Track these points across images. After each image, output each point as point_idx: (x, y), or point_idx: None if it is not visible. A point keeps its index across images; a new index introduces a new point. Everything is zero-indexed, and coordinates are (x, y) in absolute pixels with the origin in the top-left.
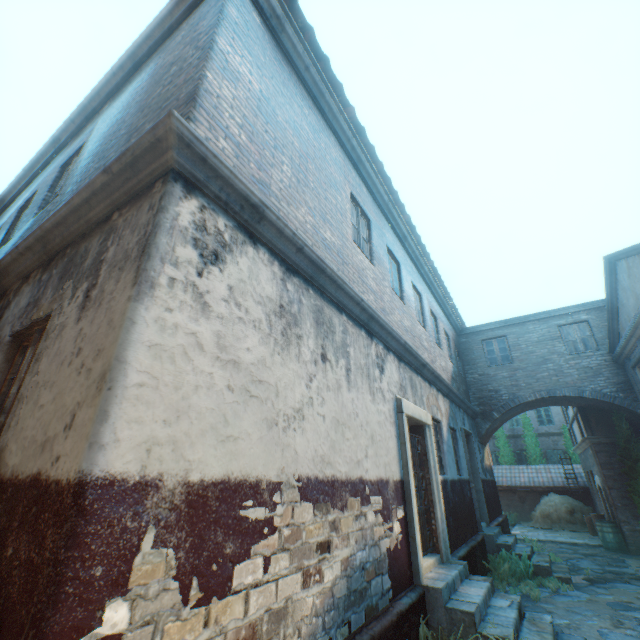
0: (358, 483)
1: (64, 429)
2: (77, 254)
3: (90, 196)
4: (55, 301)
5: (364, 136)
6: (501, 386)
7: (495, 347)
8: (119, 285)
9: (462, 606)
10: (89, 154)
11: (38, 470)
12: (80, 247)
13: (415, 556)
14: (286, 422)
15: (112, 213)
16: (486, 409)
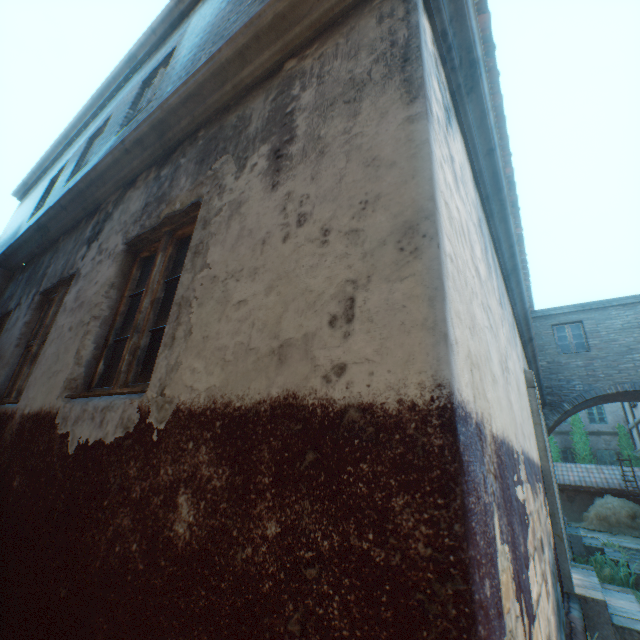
0: (533, 465)
1: (328, 324)
2: (222, 129)
3: (248, 42)
4: (201, 185)
5: (491, 57)
6: (574, 376)
7: (568, 333)
8: (361, 117)
9: (636, 626)
10: (189, 49)
11: (284, 391)
12: (224, 121)
13: (564, 558)
14: (505, 372)
15: (278, 66)
16: (555, 400)
